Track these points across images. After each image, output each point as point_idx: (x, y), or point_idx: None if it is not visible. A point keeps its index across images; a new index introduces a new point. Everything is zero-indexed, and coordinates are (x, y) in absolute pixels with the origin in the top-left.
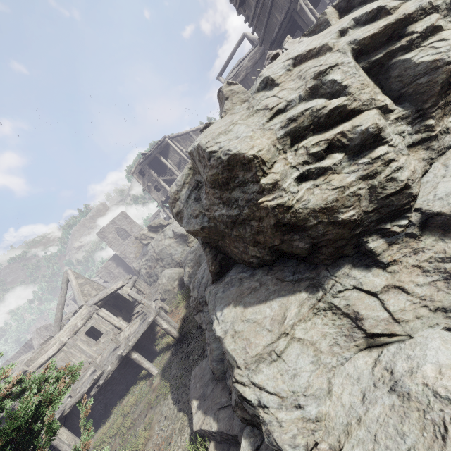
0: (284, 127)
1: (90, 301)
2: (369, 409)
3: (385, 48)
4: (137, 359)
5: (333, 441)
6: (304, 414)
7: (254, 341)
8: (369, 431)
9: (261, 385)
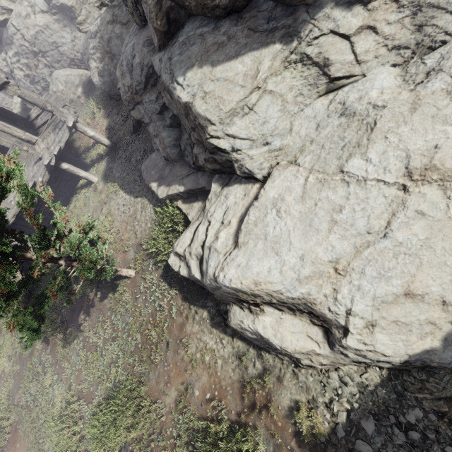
0: None
1: None
2: (321, 132)
3: None
4: (70, 170)
5: (291, 158)
6: (271, 147)
7: (227, 98)
8: (319, 145)
9: (235, 135)
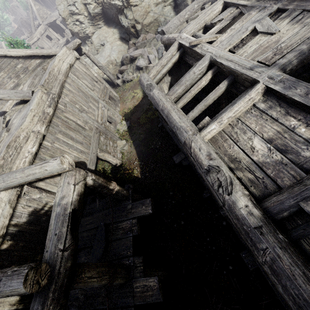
0: (69, 11)
1: (44, 23)
2: None
3: (85, 1)
4: None
5: None
6: None
7: None
8: None
9: None
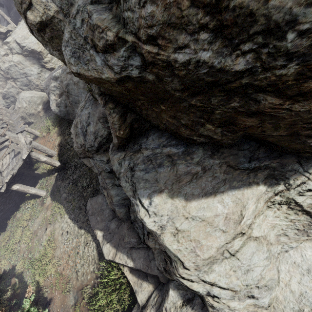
0: None
1: None
2: None
3: None
4: (20, 189)
5: None
6: (257, 302)
7: (206, 243)
8: None
9: (213, 282)
